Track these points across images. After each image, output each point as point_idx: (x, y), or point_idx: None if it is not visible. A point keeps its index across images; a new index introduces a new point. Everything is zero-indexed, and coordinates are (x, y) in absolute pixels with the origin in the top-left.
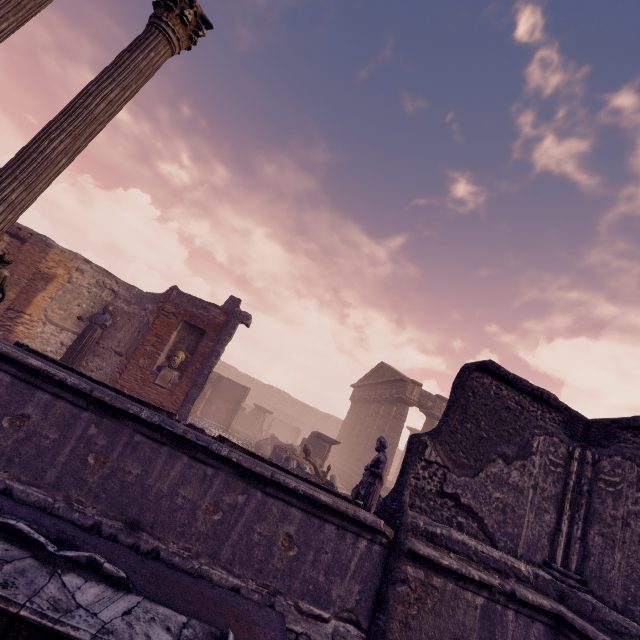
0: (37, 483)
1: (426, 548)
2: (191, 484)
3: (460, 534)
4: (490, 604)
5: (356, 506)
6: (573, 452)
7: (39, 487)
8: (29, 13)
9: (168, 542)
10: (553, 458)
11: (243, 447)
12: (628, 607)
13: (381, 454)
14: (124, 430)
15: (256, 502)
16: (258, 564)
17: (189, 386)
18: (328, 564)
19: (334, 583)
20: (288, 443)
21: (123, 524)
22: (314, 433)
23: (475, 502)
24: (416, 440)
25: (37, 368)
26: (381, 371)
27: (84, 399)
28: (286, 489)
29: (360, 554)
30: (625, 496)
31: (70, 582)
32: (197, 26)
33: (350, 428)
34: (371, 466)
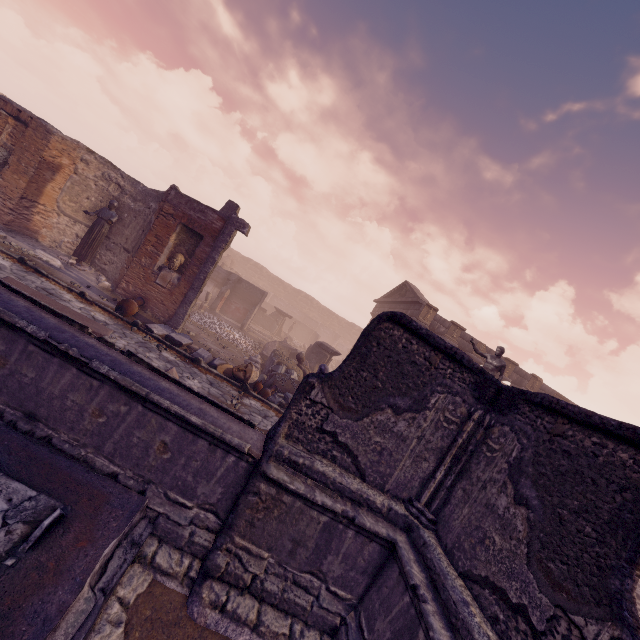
0: None
1: (280, 473)
2: (79, 391)
3: (324, 466)
4: (333, 523)
5: (249, 426)
6: (473, 413)
7: None
8: None
9: (60, 432)
10: (449, 416)
11: (149, 363)
12: (453, 551)
13: None
14: (20, 340)
15: (137, 413)
16: (136, 460)
17: (187, 289)
18: (197, 469)
19: (201, 483)
20: (304, 346)
21: (23, 414)
22: (317, 343)
23: (353, 442)
24: (304, 381)
25: None
26: (403, 290)
27: None
28: (162, 407)
29: (227, 466)
30: (495, 464)
31: None
32: None
33: None
34: None
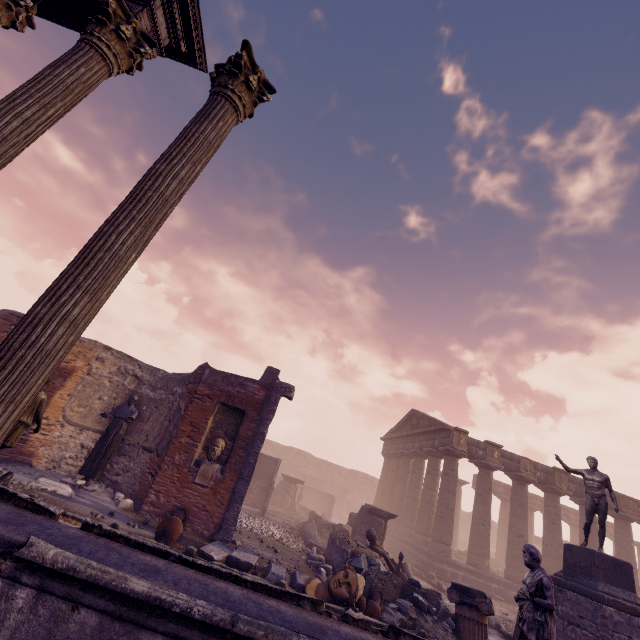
0: None
1: None
2: None
3: None
4: None
5: None
6: None
7: None
8: (77, 97)
9: None
10: None
11: None
12: None
13: (540, 574)
14: None
15: None
16: None
17: (234, 480)
18: None
19: None
20: (325, 515)
21: None
22: (365, 508)
23: None
24: None
25: (143, 596)
26: (414, 420)
27: (218, 636)
28: None
29: None
30: None
31: None
32: (260, 92)
33: (389, 488)
34: (532, 594)
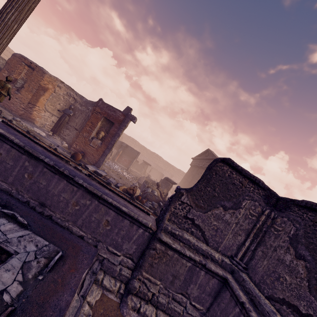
0: (5, 181)
1: (167, 238)
2: (67, 192)
3: (188, 236)
4: (194, 266)
5: (147, 214)
6: (264, 211)
7: (6, 183)
8: None
9: (56, 213)
10: (252, 212)
11: (98, 180)
12: (260, 284)
13: None
14: (40, 165)
15: (95, 205)
16: (93, 229)
17: (105, 148)
18: (123, 235)
19: (125, 243)
20: (157, 180)
21: (38, 203)
22: (165, 178)
23: (202, 224)
24: (178, 191)
25: (1, 133)
26: (207, 153)
27: (22, 150)
28: (108, 202)
29: (139, 234)
30: (280, 237)
31: (1, 221)
32: None
33: (187, 178)
34: (170, 198)
